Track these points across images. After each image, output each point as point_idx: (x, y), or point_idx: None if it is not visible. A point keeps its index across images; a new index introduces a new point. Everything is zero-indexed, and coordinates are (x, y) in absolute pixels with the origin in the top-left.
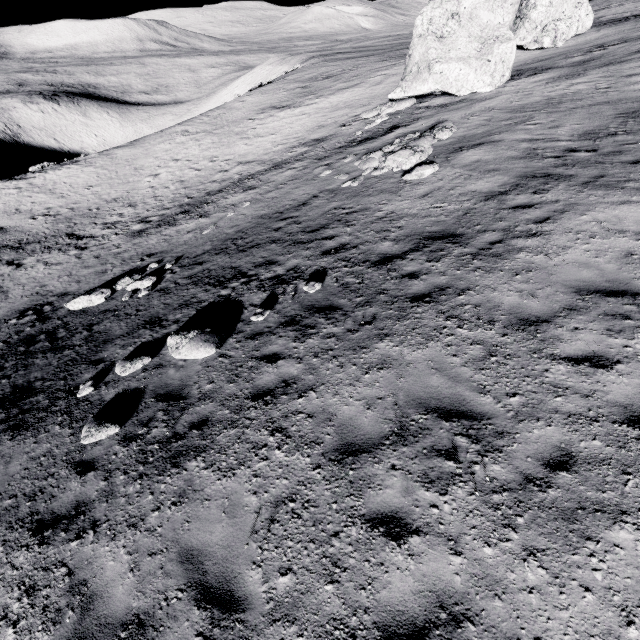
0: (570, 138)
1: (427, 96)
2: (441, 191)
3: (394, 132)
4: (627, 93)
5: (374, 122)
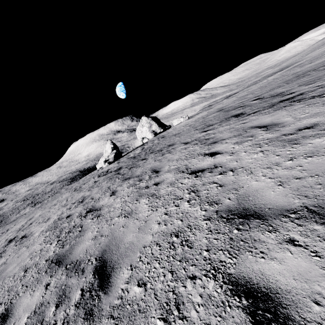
0: None
1: None
2: None
3: None
4: None
5: None
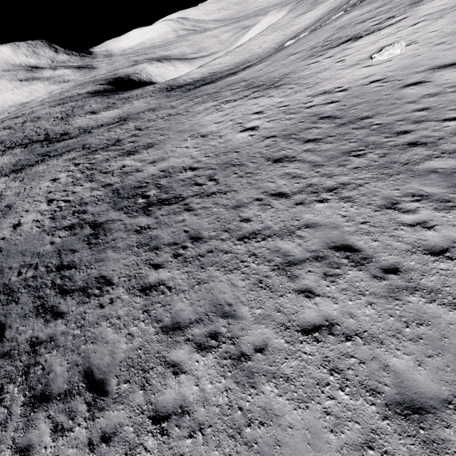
0: None
1: None
2: None
3: None
4: None
5: None
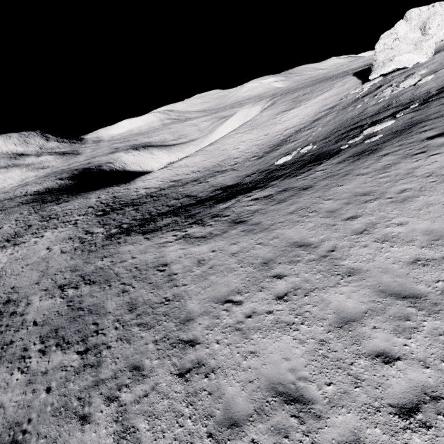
0: None
1: (387, 75)
2: (442, 78)
3: (382, 87)
4: None
5: (363, 90)
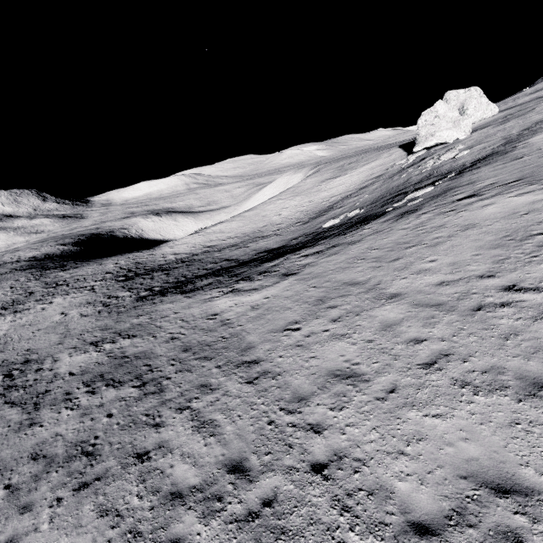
0: (518, 132)
1: (430, 148)
2: (476, 154)
3: (426, 159)
4: (533, 120)
5: (408, 162)
